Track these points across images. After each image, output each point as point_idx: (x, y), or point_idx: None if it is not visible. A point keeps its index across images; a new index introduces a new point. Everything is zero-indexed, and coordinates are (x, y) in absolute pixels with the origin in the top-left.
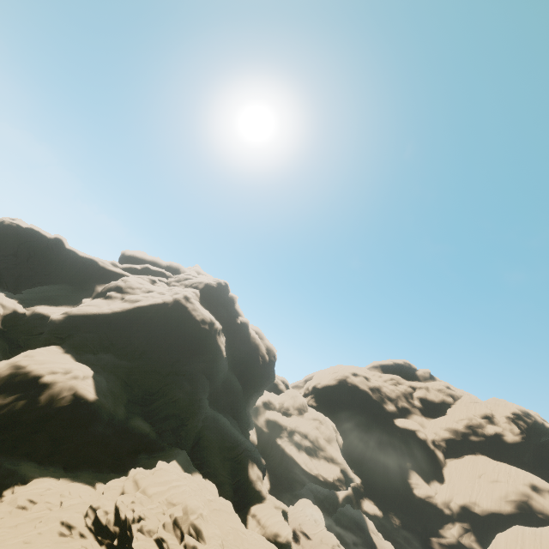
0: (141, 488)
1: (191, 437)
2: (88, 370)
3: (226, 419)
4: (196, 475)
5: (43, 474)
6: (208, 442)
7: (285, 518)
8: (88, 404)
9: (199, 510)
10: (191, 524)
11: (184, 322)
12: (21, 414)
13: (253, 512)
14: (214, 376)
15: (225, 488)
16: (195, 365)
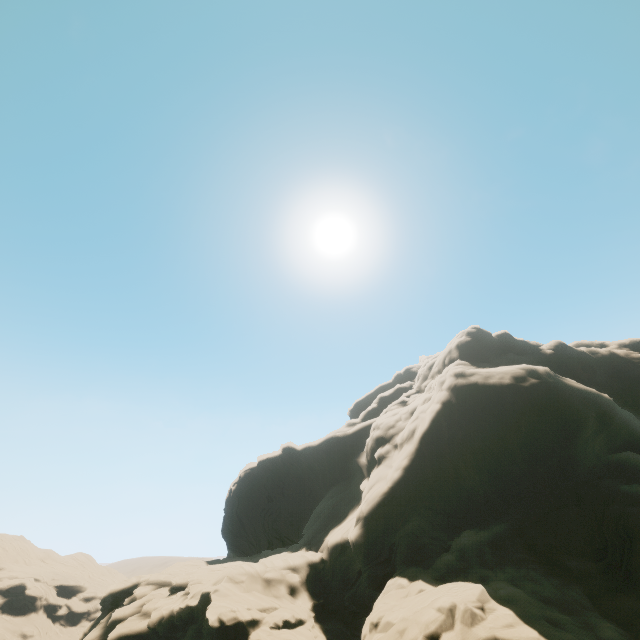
0: None
1: None
2: (472, 589)
3: None
4: None
5: None
6: None
7: None
8: None
9: None
10: None
11: (496, 402)
12: None
13: None
14: (637, 442)
15: None
16: (591, 449)
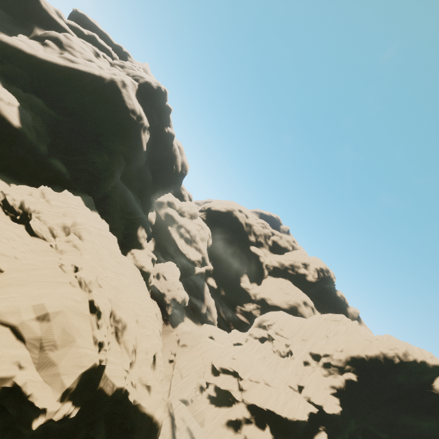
0: (46, 198)
1: (101, 193)
2: (14, 99)
3: (133, 195)
4: (95, 213)
5: None
6: (113, 201)
7: (153, 262)
8: (11, 127)
9: (86, 225)
10: (78, 229)
11: (116, 104)
12: None
13: (133, 252)
14: (131, 161)
15: (117, 233)
16: (117, 145)
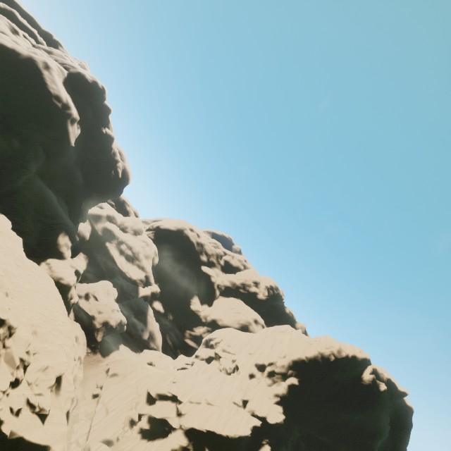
0: None
1: (5, 186)
2: None
3: (56, 197)
4: None
5: None
6: (24, 199)
7: (77, 276)
8: None
9: None
10: None
11: (34, 84)
12: None
13: (49, 262)
14: (54, 155)
15: (28, 237)
16: (34, 133)
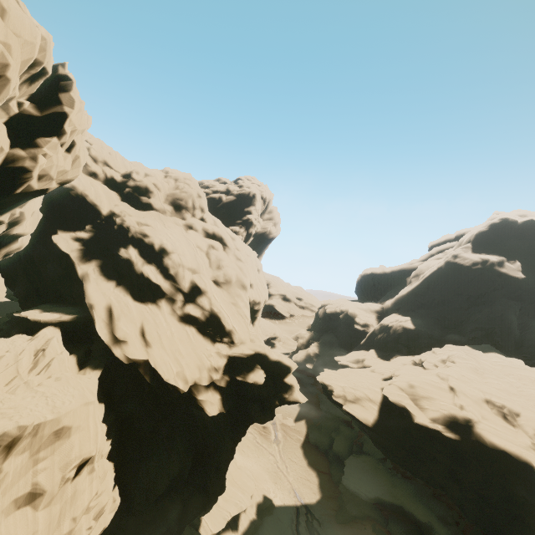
0: (434, 353)
1: (509, 340)
2: (407, 318)
3: None
4: (490, 353)
5: (403, 355)
6: (532, 342)
7: None
8: (412, 330)
9: (456, 354)
10: (450, 359)
11: (458, 272)
12: (387, 338)
13: None
14: (521, 296)
15: None
16: (490, 295)
